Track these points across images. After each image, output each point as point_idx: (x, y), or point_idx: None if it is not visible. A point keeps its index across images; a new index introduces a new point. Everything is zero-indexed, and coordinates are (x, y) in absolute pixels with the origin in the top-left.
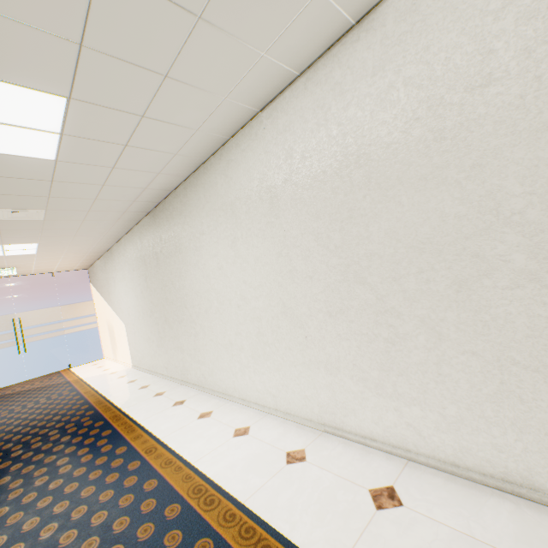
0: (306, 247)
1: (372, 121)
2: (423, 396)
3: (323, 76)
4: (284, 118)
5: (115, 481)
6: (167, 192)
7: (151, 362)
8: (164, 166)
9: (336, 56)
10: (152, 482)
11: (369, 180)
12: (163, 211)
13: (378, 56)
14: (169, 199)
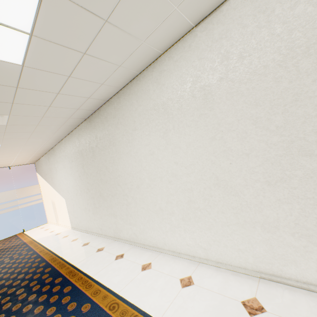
0: (243, 130)
1: None
2: None
3: None
4: (220, 28)
5: None
6: (103, 101)
7: (87, 225)
8: (108, 77)
9: None
10: None
11: None
12: (99, 117)
13: None
14: (104, 107)
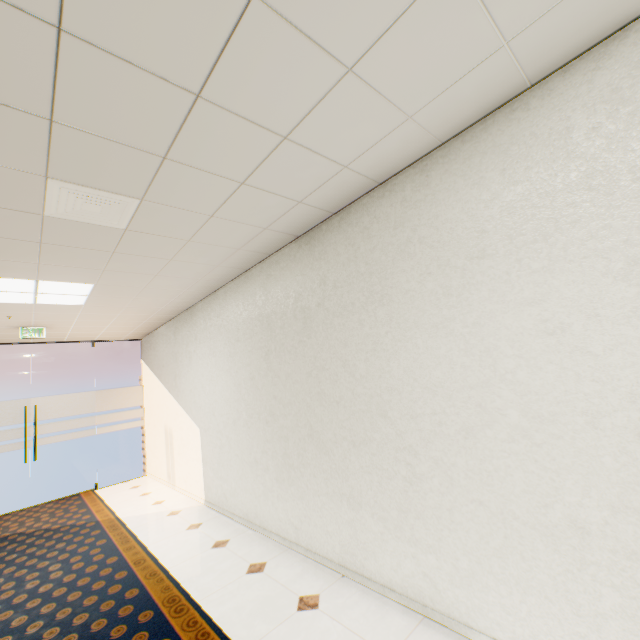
0: None
1: None
2: None
3: None
4: None
5: None
6: (368, 186)
7: (252, 506)
8: (439, 92)
9: None
10: None
11: None
12: (340, 229)
13: None
14: (364, 202)
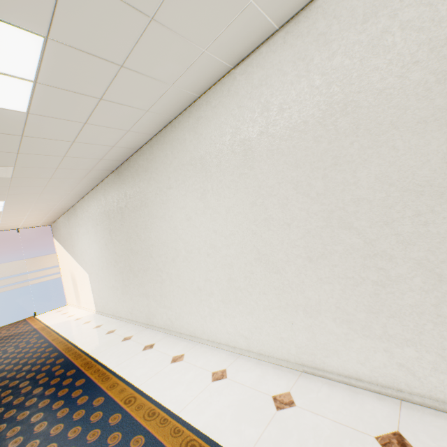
0: (284, 195)
1: (362, 68)
2: (418, 338)
3: (305, 28)
4: (260, 73)
5: (97, 440)
6: (133, 150)
7: (115, 308)
8: (134, 123)
9: (321, 7)
10: (139, 439)
11: (357, 126)
12: (128, 169)
13: (369, 2)
14: (135, 157)
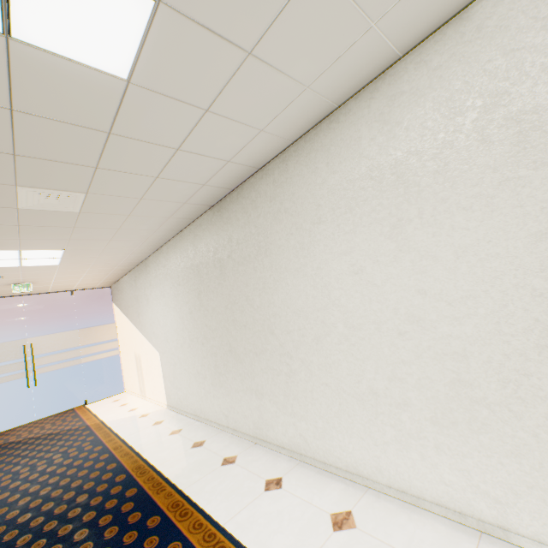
0: None
1: None
2: None
3: None
4: None
5: None
6: (251, 170)
7: (198, 405)
8: (276, 115)
9: None
10: None
11: None
12: (238, 201)
13: None
14: (251, 181)
